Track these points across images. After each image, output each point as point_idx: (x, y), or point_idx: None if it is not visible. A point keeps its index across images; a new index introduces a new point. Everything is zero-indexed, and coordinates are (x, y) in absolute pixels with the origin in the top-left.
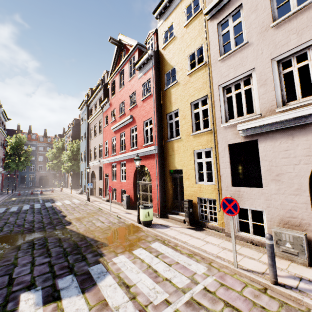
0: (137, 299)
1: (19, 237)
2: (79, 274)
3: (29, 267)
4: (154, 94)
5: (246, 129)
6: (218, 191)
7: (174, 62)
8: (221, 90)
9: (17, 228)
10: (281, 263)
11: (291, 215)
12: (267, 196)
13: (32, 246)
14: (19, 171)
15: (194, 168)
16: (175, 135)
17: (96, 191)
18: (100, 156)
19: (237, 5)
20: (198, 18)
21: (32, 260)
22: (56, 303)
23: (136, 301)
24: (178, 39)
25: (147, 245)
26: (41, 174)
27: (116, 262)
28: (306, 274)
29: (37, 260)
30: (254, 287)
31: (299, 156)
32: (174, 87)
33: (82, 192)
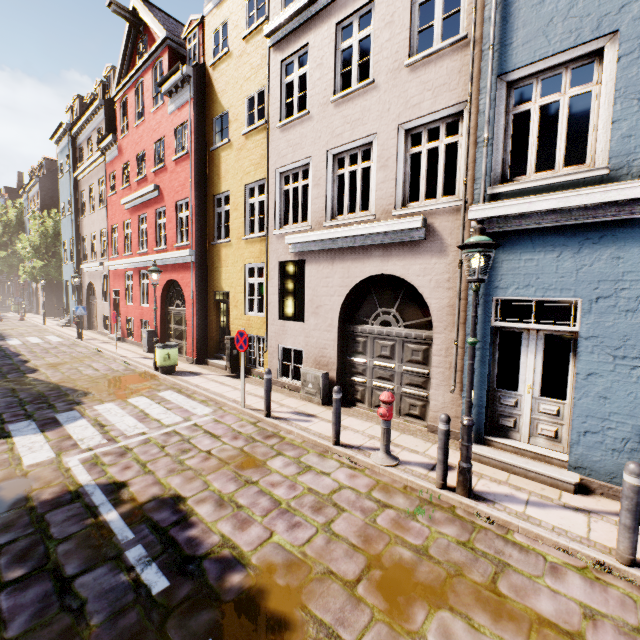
0: (110, 433)
1: None
2: (40, 420)
3: None
4: (193, 155)
5: (296, 244)
6: (266, 326)
7: (227, 102)
8: (278, 177)
9: None
10: (299, 403)
11: (323, 354)
12: (307, 333)
13: None
14: None
15: (244, 291)
16: (224, 235)
17: (99, 323)
18: (103, 255)
19: (304, 42)
20: (262, 33)
21: None
22: (5, 440)
23: (108, 434)
24: (234, 59)
25: (154, 394)
26: None
27: (98, 409)
28: (310, 410)
29: None
30: (249, 421)
31: (335, 286)
32: (225, 150)
33: (70, 323)
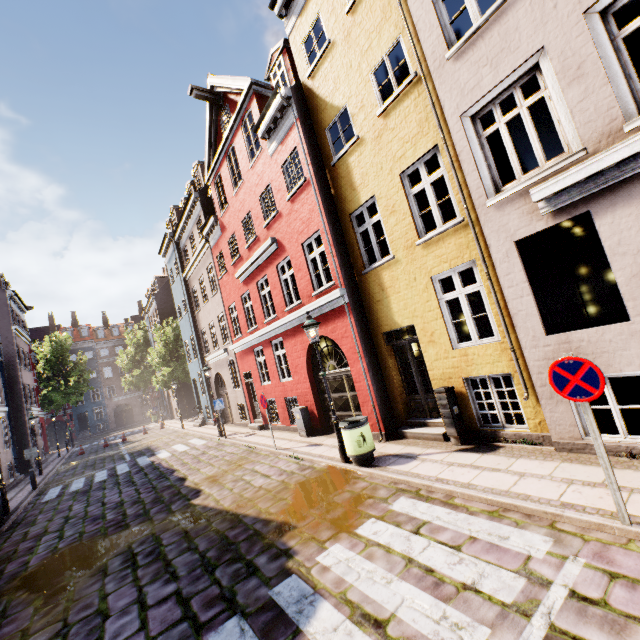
0: None
1: (100, 545)
2: (252, 612)
3: (136, 615)
4: (313, 178)
5: (556, 195)
6: (514, 354)
7: (342, 98)
8: (468, 124)
9: (92, 525)
10: None
11: None
12: None
13: (132, 562)
14: (72, 406)
15: (441, 316)
16: (379, 254)
17: (234, 414)
18: (224, 340)
19: None
20: None
21: (139, 596)
22: None
23: None
24: (338, 46)
25: (385, 510)
26: (115, 403)
27: (327, 563)
28: None
29: (149, 592)
30: None
31: None
32: (353, 153)
33: (205, 421)
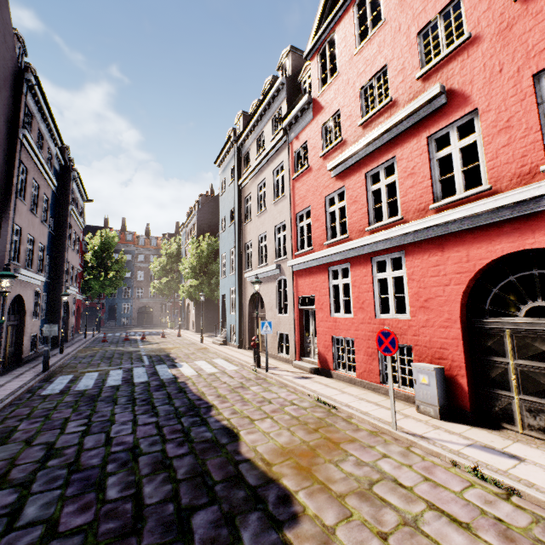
0: None
1: None
2: None
3: None
4: None
5: None
6: None
7: None
8: None
9: (76, 506)
10: None
11: None
12: None
13: None
14: (107, 297)
15: None
16: None
17: (268, 342)
18: (277, 255)
19: None
20: None
21: None
22: None
23: None
24: None
25: None
26: (140, 303)
27: None
28: None
29: None
30: None
31: None
32: None
33: (226, 340)
